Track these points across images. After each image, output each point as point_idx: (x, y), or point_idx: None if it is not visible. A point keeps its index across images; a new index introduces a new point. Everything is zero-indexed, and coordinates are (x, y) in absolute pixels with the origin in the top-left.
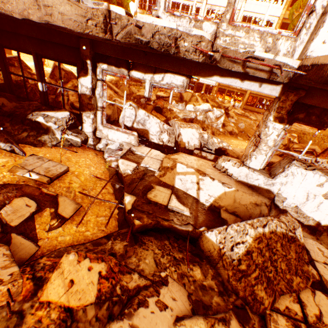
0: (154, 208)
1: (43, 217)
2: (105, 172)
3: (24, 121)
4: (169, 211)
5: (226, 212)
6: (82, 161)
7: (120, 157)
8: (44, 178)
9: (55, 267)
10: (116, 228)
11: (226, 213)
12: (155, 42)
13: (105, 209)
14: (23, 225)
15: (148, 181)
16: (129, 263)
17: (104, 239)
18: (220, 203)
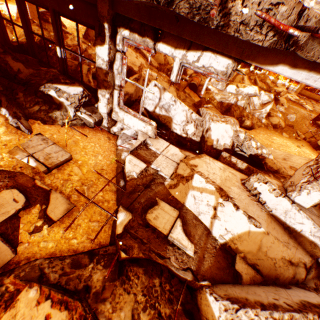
0: (150, 236)
1: (31, 214)
2: (113, 163)
3: (37, 92)
4: (168, 244)
5: (244, 262)
6: (91, 147)
7: (130, 152)
8: (41, 166)
9: (10, 304)
10: (108, 238)
11: (243, 264)
12: (183, 1)
13: (101, 213)
14: (6, 223)
15: (154, 192)
16: (100, 312)
17: (86, 258)
18: (238, 246)
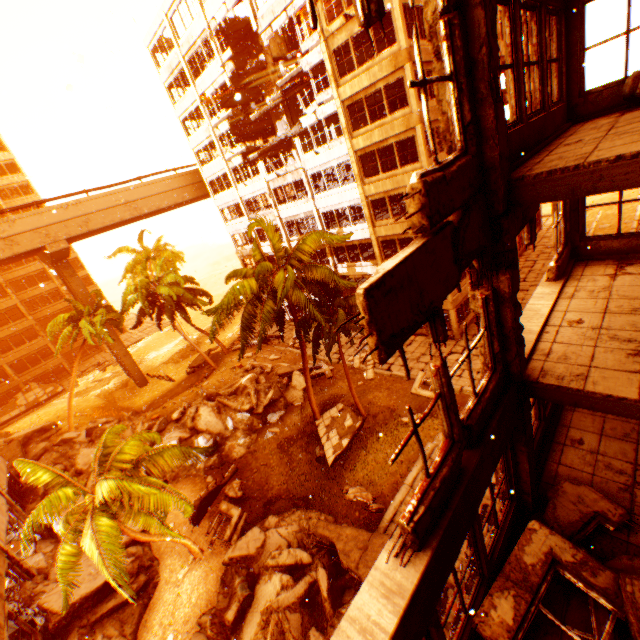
0: None
1: None
2: None
3: None
4: None
5: None
6: None
7: None
8: None
9: None
10: None
11: None
12: None
13: None
14: None
15: None
16: None
17: None
18: None
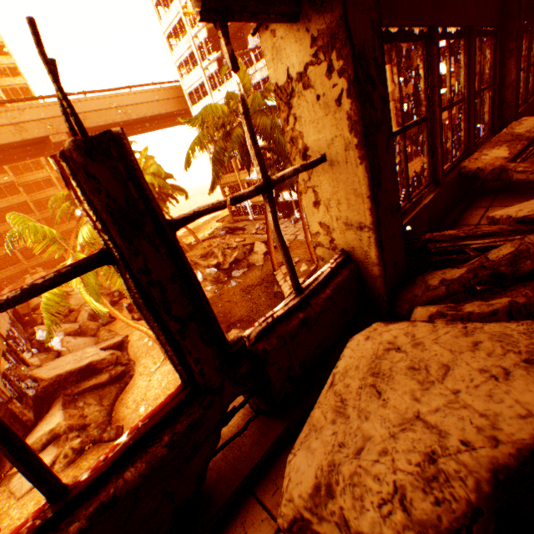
0: None
1: None
2: None
3: None
4: None
5: None
6: None
7: None
8: None
9: None
10: None
11: None
12: None
13: None
14: None
15: None
16: None
17: None
18: None
